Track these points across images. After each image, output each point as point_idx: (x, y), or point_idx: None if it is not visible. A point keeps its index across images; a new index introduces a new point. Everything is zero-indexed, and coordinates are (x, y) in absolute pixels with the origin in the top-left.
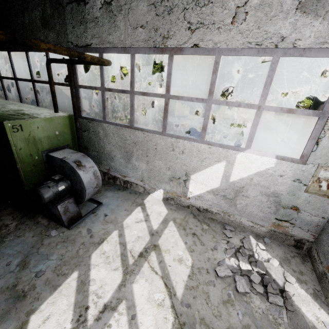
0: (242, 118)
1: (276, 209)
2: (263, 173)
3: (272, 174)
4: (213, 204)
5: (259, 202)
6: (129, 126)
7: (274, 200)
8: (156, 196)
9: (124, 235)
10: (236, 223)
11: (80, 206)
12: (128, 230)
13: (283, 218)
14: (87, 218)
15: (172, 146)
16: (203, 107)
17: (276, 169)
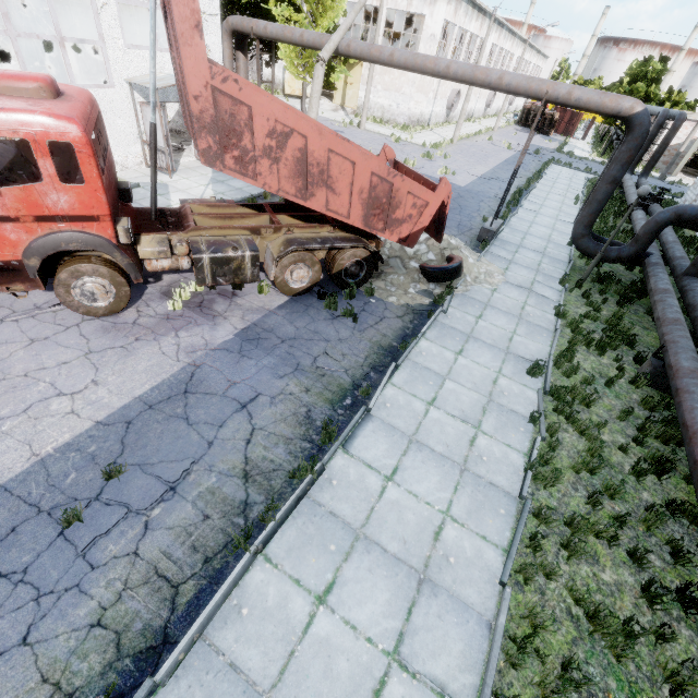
0: (381, 107)
1: None
2: None
3: None
4: (181, 125)
5: None
6: None
7: None
8: None
9: None
10: None
11: None
12: None
13: None
14: None
15: None
16: None
17: None
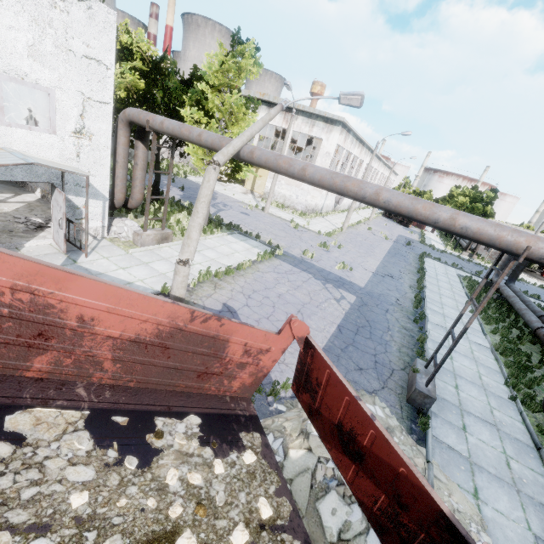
0: (283, 196)
1: None
2: None
3: None
4: None
5: None
6: None
7: None
8: (38, 195)
9: None
10: None
11: None
12: None
13: None
14: None
15: None
16: None
17: None
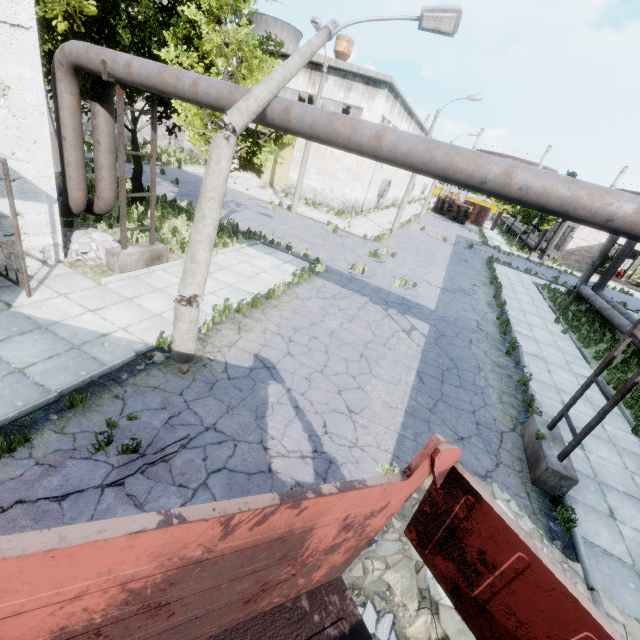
0: (314, 189)
1: None
2: None
3: None
4: None
5: None
6: None
7: None
8: None
9: None
10: None
11: None
12: None
13: None
14: None
15: None
16: None
17: None
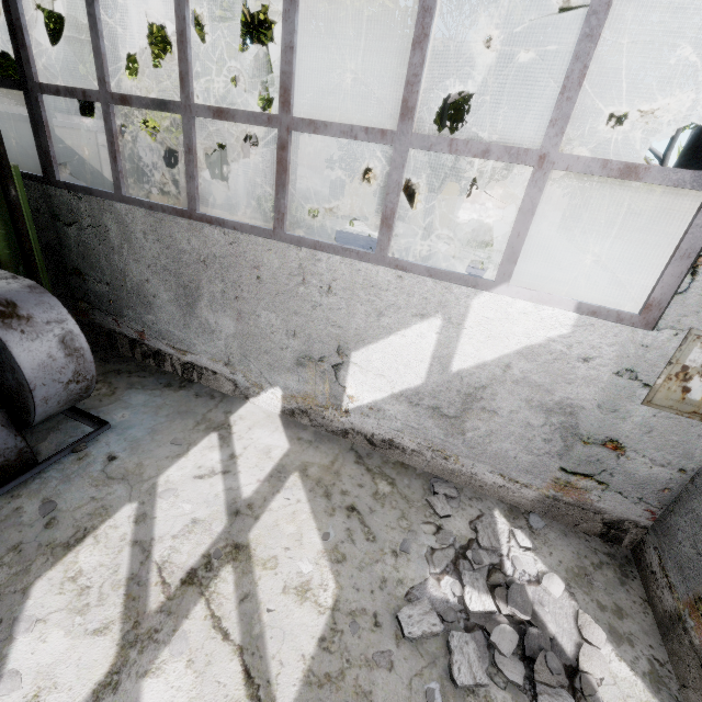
0: (491, 229)
1: (566, 446)
2: (540, 351)
3: (562, 354)
4: (407, 428)
5: (524, 428)
6: (185, 211)
7: (561, 423)
8: (264, 405)
9: (153, 516)
10: (463, 478)
11: (42, 433)
12: (169, 502)
13: (580, 469)
14: (53, 466)
15: (301, 272)
16: (408, 203)
17: (574, 341)
